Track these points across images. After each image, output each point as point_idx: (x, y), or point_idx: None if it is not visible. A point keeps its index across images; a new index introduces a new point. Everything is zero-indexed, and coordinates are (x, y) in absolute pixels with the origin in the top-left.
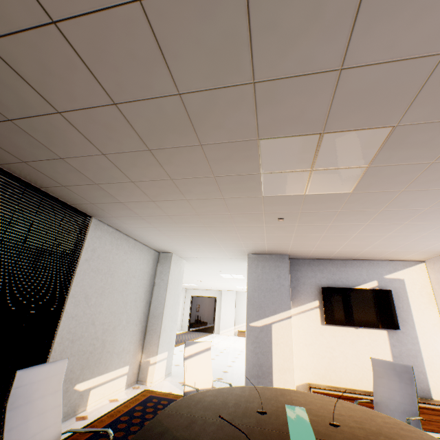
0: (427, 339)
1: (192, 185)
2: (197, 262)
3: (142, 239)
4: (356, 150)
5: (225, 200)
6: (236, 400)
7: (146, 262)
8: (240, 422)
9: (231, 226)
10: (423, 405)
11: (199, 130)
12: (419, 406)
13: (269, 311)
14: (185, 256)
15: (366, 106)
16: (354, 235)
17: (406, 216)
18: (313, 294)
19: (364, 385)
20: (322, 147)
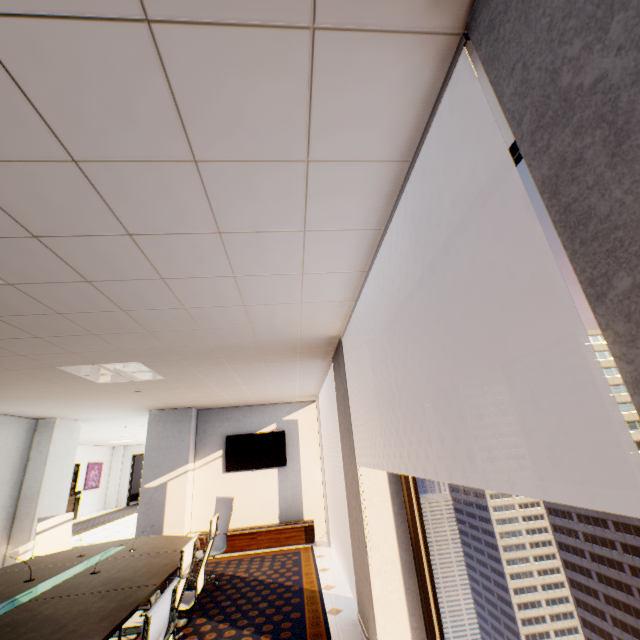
0: (308, 470)
1: (24, 382)
2: (101, 421)
3: (3, 412)
4: (134, 367)
5: (69, 386)
6: (69, 554)
7: (14, 435)
8: (52, 564)
9: (99, 397)
10: (287, 526)
11: (2, 365)
12: (283, 528)
13: (166, 469)
14: (78, 418)
15: (108, 358)
16: (222, 393)
17: (236, 384)
18: (219, 444)
19: (253, 521)
20: (108, 367)
